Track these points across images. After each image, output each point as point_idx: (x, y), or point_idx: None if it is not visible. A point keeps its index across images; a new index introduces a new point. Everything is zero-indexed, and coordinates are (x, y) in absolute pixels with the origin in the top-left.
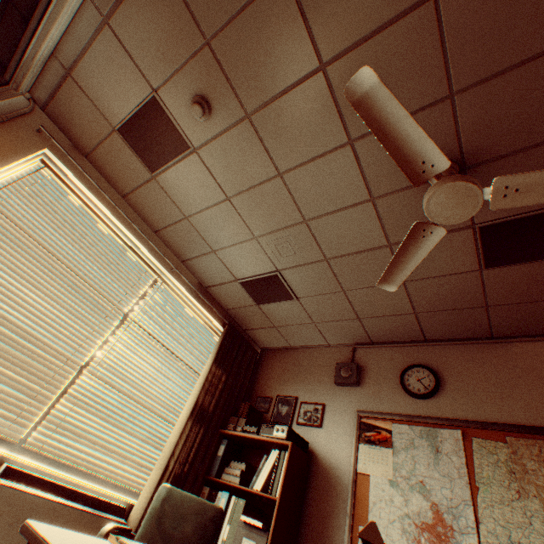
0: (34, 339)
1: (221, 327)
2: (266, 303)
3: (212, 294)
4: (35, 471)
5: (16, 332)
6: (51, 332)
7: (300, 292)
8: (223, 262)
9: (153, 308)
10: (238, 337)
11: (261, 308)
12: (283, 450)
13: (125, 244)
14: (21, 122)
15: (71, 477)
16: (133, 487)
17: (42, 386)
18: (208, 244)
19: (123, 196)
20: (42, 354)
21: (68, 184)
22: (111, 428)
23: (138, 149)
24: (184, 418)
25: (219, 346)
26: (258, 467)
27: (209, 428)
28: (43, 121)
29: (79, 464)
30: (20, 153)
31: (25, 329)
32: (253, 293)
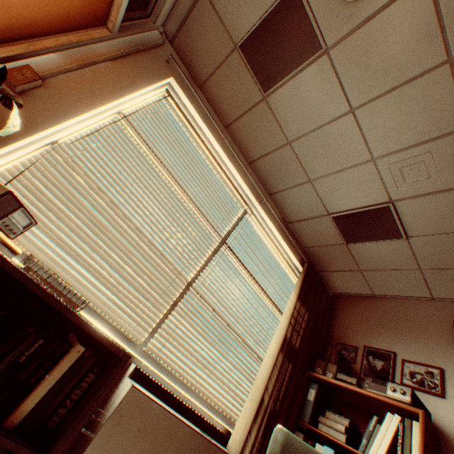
0: (155, 249)
1: (298, 265)
2: (358, 242)
3: (293, 230)
4: (154, 377)
5: (143, 240)
6: (167, 245)
7: (414, 230)
8: (318, 193)
9: (243, 237)
10: (315, 277)
11: (348, 248)
12: (407, 418)
13: (223, 173)
14: (155, 53)
15: (179, 389)
16: (225, 412)
17: (159, 294)
18: (305, 173)
19: (225, 127)
20: (160, 265)
21: (184, 113)
22: (209, 348)
23: (255, 65)
24: (274, 352)
25: (301, 283)
26: (367, 429)
27: (295, 367)
28: (170, 54)
29: (184, 377)
30: (154, 79)
31: (149, 239)
32: (345, 230)
